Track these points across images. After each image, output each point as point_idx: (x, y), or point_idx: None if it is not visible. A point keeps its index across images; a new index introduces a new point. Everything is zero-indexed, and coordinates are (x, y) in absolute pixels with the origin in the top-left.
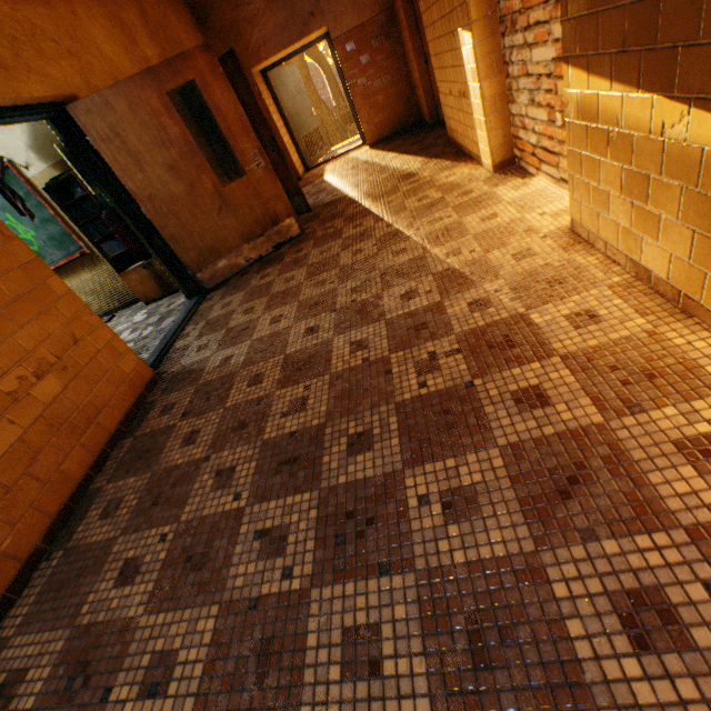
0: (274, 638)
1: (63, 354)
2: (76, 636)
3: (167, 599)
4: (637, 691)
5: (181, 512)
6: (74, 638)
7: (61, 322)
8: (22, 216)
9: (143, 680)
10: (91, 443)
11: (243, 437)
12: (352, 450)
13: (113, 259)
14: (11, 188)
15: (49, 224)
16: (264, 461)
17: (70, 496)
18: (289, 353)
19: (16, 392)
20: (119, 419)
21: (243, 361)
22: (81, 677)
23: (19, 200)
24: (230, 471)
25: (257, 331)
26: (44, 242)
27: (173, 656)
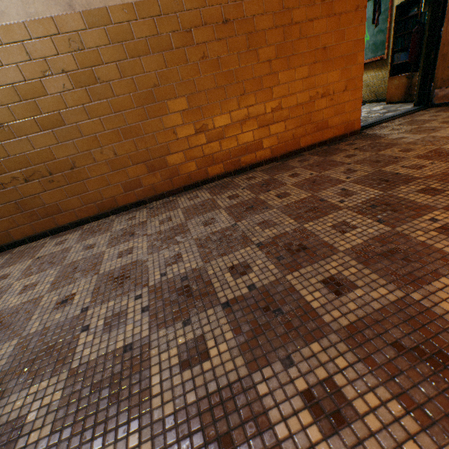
0: (319, 209)
1: (335, 93)
2: (270, 179)
3: (298, 186)
4: (442, 304)
5: (323, 172)
6: (270, 179)
7: (346, 77)
8: (372, 24)
9: (278, 194)
10: (314, 138)
11: (372, 165)
12: (421, 191)
13: (393, 66)
14: (380, 3)
15: (379, 34)
16: (371, 175)
17: (295, 150)
18: (442, 148)
19: (311, 98)
20: (329, 137)
21: (409, 142)
22: (266, 185)
23: (378, 12)
24: (353, 171)
25: (436, 132)
26: (368, 46)
27: (289, 195)
